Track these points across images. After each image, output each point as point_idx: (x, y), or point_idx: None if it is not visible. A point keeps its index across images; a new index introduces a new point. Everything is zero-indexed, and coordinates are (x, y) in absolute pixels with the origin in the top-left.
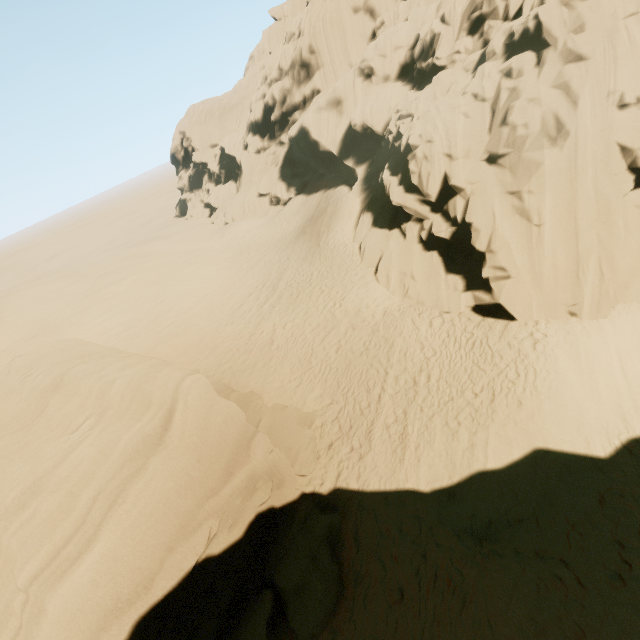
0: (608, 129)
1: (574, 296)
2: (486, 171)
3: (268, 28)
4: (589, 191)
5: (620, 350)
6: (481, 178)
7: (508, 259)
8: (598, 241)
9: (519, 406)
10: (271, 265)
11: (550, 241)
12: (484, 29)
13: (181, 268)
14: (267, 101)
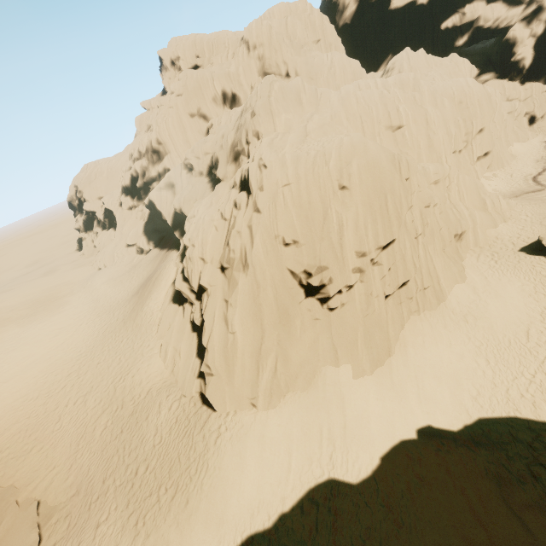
0: (279, 260)
1: (252, 391)
2: (219, 277)
3: (140, 115)
4: (271, 303)
5: (274, 441)
6: (215, 283)
7: (212, 360)
8: (278, 341)
9: (186, 505)
10: (103, 325)
11: (242, 344)
12: (240, 160)
13: (26, 328)
14: (132, 173)
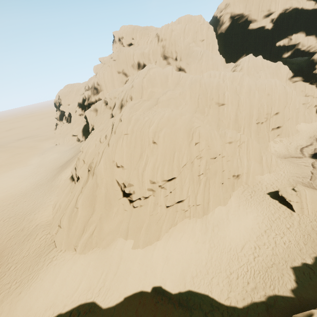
0: (112, 174)
1: (76, 242)
2: (85, 174)
3: (97, 65)
4: (102, 196)
5: (76, 272)
6: (83, 176)
7: (62, 220)
8: (100, 218)
9: (19, 294)
10: (39, 179)
11: (80, 215)
12: (122, 109)
13: (3, 171)
14: (83, 97)
